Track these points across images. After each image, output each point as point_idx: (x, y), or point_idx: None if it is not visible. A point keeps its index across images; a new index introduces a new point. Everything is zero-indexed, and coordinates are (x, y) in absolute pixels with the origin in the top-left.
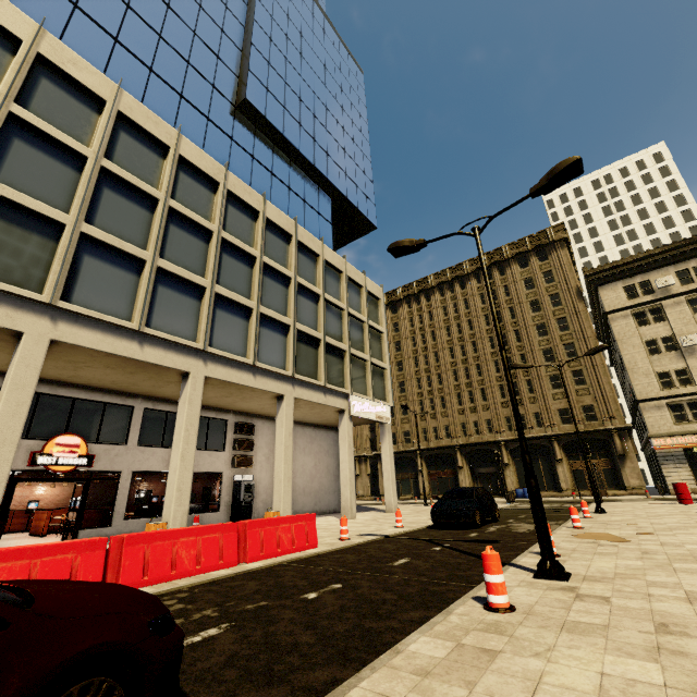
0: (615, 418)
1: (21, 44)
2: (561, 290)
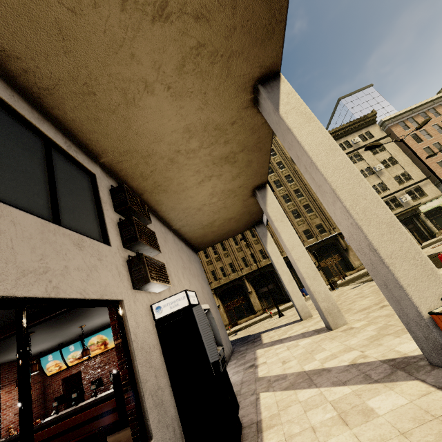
0: (336, 228)
1: None
2: (282, 159)
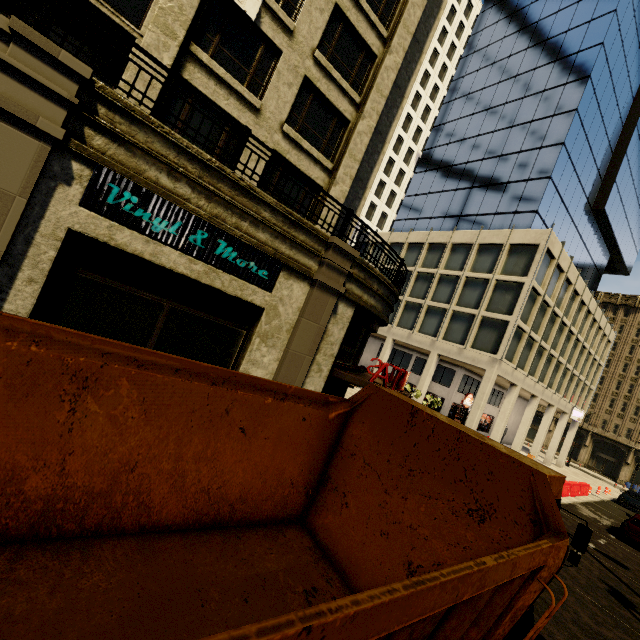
0: None
1: (553, 259)
2: None
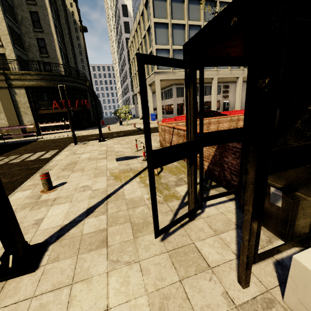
0: None
1: None
2: None
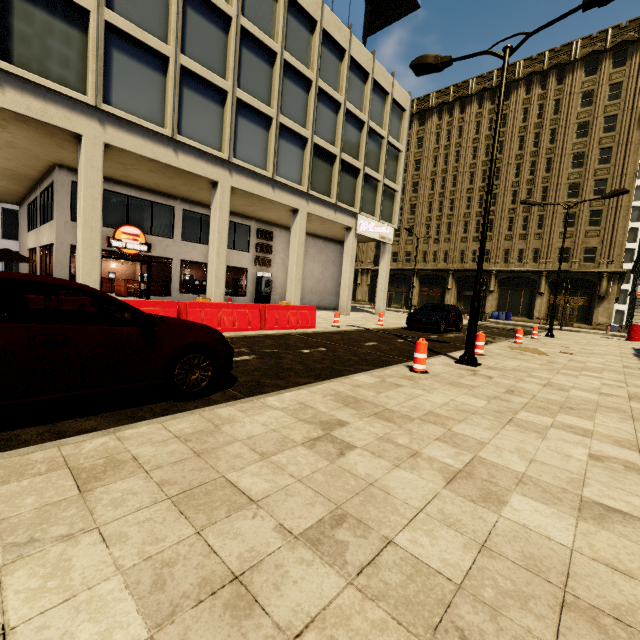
0: (613, 263)
1: None
2: (622, 111)
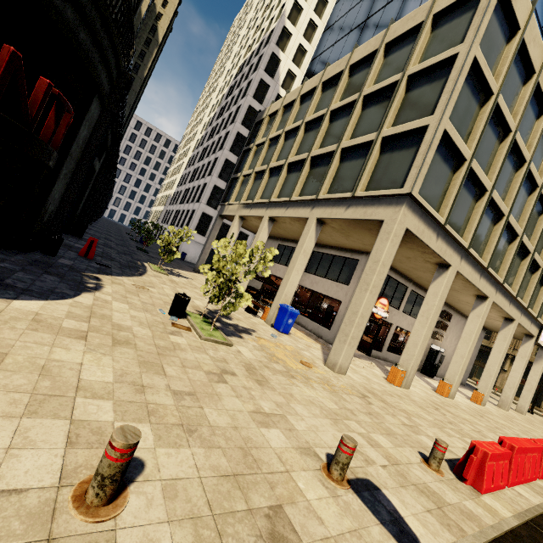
0: None
1: (515, 30)
2: None
